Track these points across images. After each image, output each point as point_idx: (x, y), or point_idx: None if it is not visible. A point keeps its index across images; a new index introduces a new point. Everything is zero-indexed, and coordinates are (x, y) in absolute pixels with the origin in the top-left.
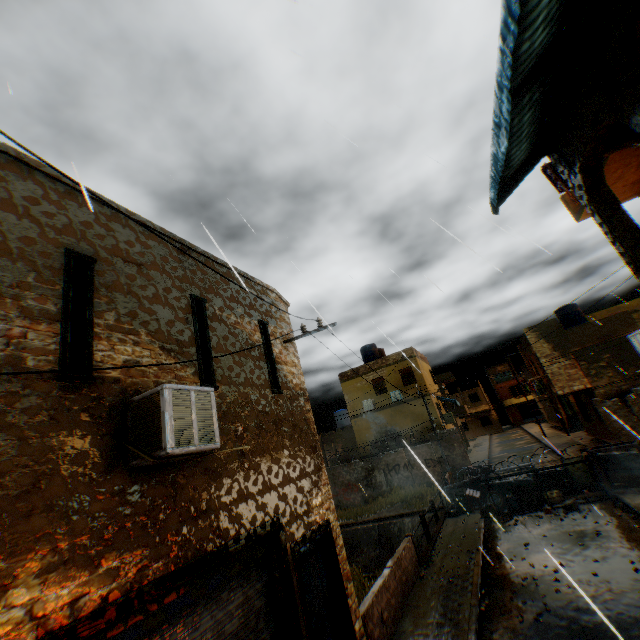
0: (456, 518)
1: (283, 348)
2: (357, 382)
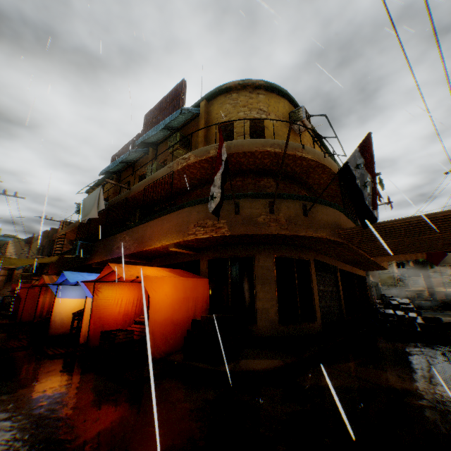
0: None
1: None
2: None
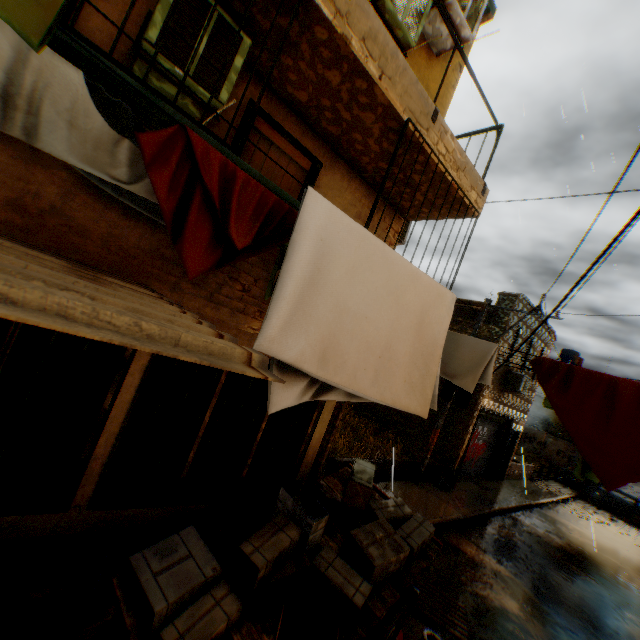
0: (559, 483)
1: None
2: None
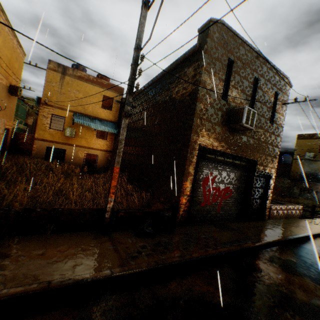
0: None
1: (280, 106)
2: (308, 142)
